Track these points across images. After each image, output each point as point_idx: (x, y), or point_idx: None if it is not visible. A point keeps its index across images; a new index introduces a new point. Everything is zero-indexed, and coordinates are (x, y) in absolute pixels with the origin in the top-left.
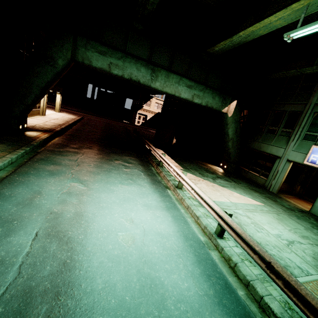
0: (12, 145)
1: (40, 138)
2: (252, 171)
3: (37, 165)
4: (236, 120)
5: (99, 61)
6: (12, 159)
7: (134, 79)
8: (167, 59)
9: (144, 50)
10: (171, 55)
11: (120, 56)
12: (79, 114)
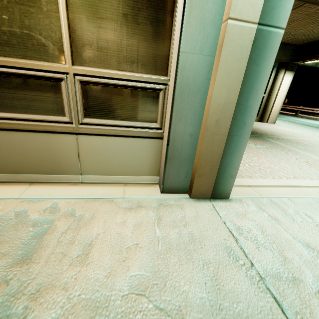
0: None
1: None
2: None
3: None
4: None
5: None
6: None
7: None
8: None
9: None
10: None
11: None
12: None
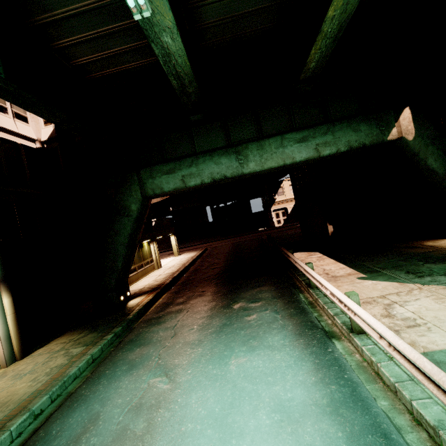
0: (103, 331)
1: (141, 305)
2: None
3: (119, 355)
4: (433, 137)
5: (169, 182)
6: (94, 355)
7: (218, 177)
8: (251, 128)
9: (217, 138)
10: (254, 119)
11: (190, 162)
12: (202, 246)
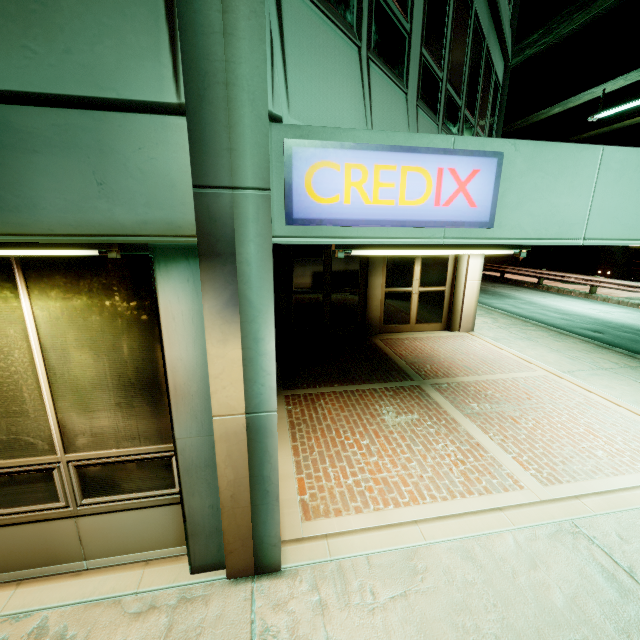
0: None
1: None
2: None
3: None
4: None
5: None
6: None
7: None
8: None
9: None
10: None
11: None
12: None
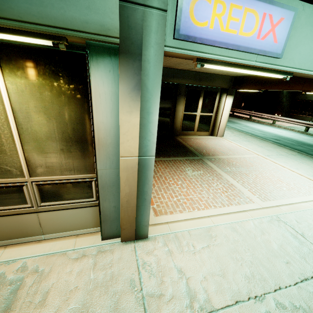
0: None
1: None
2: (300, 115)
3: None
4: None
5: None
6: None
7: None
8: None
9: None
10: None
11: None
12: None
